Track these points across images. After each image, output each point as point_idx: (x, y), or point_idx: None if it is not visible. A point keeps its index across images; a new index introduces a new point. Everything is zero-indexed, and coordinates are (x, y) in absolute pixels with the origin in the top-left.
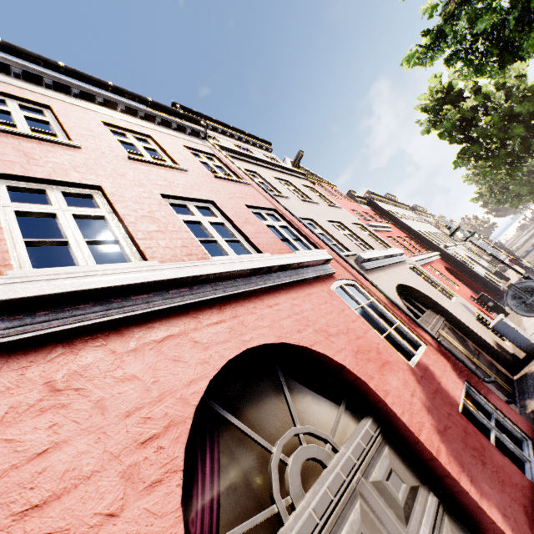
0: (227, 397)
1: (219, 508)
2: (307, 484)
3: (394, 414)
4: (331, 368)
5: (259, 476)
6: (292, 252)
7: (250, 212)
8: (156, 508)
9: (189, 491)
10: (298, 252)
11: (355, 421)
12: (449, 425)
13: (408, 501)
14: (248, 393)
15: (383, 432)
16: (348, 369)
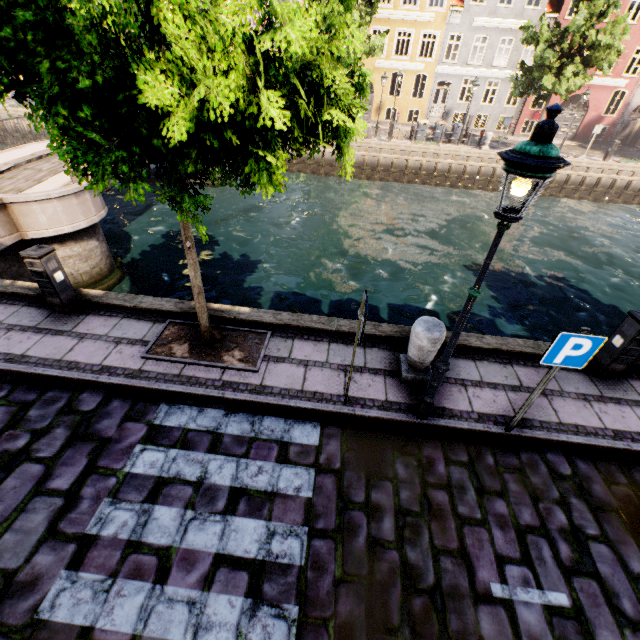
0: (573, 97)
1: (562, 106)
2: (569, 111)
3: (585, 116)
4: (588, 104)
5: (567, 107)
6: (621, 75)
7: (633, 52)
8: (560, 102)
9: (562, 103)
10: (622, 76)
11: (582, 112)
12: (590, 124)
13: (575, 122)
14: (575, 98)
15: (582, 116)
16: (589, 106)
